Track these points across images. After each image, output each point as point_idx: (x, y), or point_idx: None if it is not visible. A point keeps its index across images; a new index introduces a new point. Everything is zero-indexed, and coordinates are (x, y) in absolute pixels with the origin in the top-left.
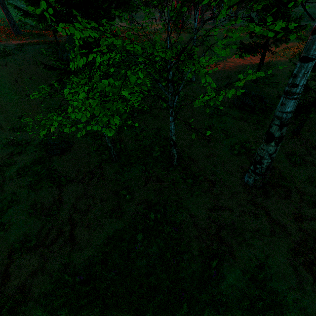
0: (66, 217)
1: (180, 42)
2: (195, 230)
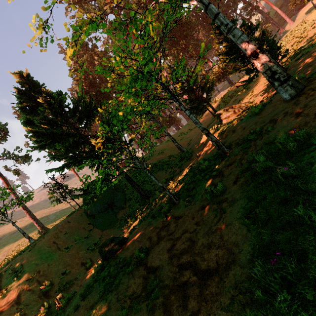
0: (173, 271)
1: (159, 150)
2: (313, 122)
